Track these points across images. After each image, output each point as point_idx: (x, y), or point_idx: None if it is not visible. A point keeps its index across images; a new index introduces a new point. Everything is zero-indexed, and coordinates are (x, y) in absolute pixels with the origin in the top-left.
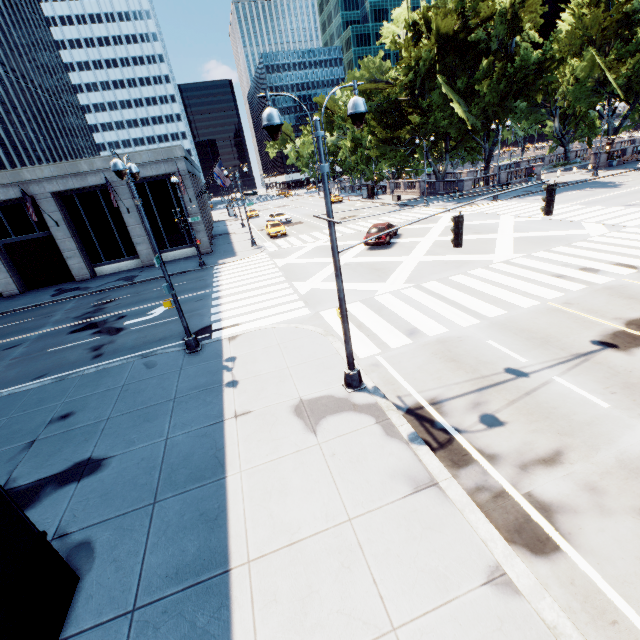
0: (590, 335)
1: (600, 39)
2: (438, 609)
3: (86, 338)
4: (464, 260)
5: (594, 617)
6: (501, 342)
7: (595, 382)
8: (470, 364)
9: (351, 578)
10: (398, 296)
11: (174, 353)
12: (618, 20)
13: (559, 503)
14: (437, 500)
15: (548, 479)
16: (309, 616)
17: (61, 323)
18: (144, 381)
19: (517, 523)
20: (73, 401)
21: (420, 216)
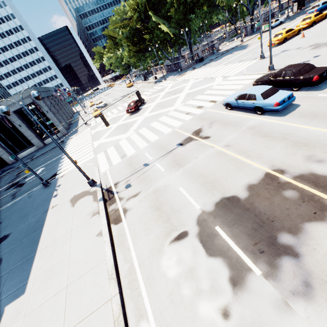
0: (178, 141)
1: None
2: (82, 246)
3: (11, 191)
4: (161, 112)
5: (119, 236)
6: (149, 152)
7: (166, 162)
8: (134, 165)
9: (65, 245)
10: (128, 139)
11: (40, 189)
12: None
13: (130, 208)
14: (96, 217)
15: (132, 201)
16: (51, 257)
17: (2, 187)
18: (27, 203)
19: (116, 217)
20: (2, 218)
21: (159, 88)
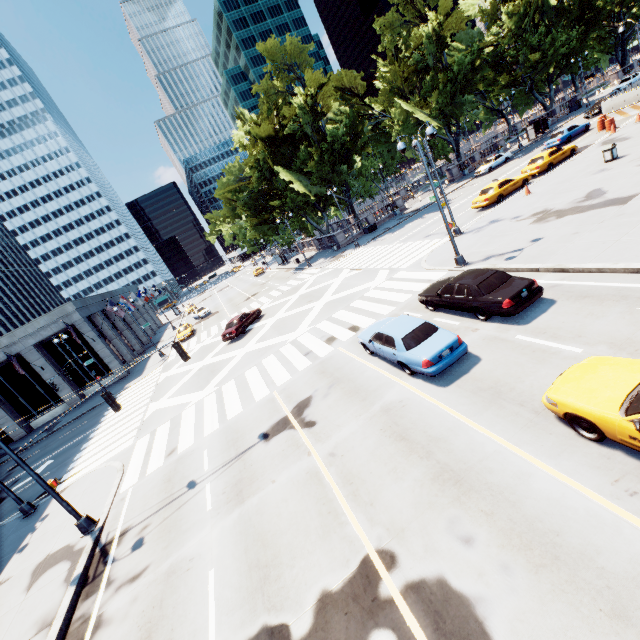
0: (265, 427)
1: (407, 87)
2: None
3: None
4: (272, 344)
5: None
6: (211, 450)
7: (224, 483)
8: (174, 482)
9: None
10: (198, 406)
11: (15, 521)
12: (413, 70)
13: (109, 618)
14: (41, 639)
15: (121, 596)
16: None
17: None
18: None
19: None
20: None
21: (295, 284)
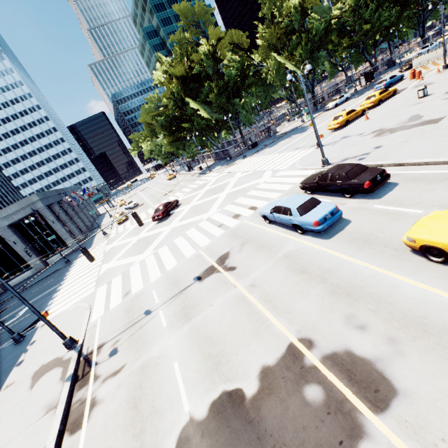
0: (197, 273)
1: (279, 44)
2: None
3: None
4: (192, 222)
5: None
6: (158, 290)
7: (173, 309)
8: (134, 312)
9: None
10: (141, 264)
11: (8, 346)
12: (284, 32)
13: (101, 399)
14: (50, 416)
15: (108, 385)
16: None
17: None
18: None
19: (77, 417)
20: None
21: (201, 183)
